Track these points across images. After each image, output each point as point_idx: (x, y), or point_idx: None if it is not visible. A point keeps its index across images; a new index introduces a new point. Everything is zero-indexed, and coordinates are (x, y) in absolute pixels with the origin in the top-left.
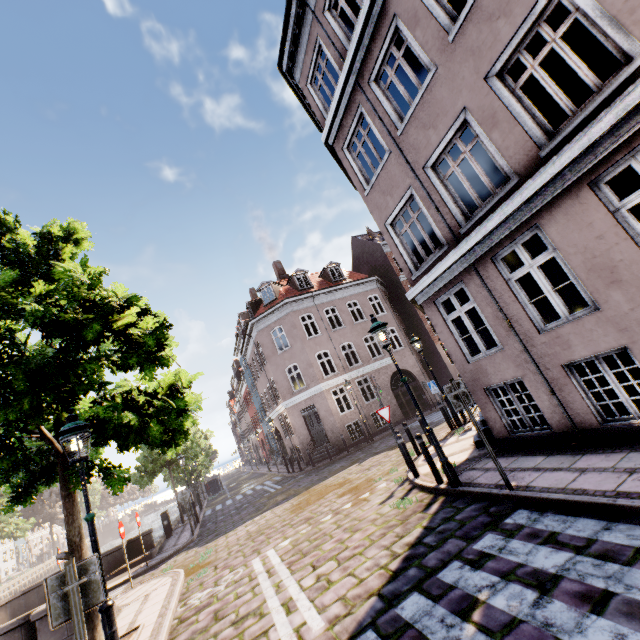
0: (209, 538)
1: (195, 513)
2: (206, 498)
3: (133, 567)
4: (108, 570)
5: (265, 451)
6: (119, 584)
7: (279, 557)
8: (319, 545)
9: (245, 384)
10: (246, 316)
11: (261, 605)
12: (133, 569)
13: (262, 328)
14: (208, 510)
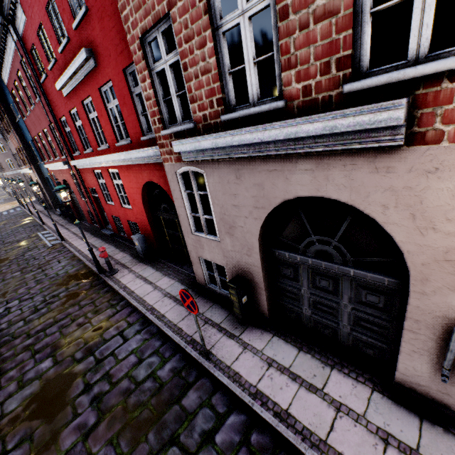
0: None
1: None
2: None
3: None
4: None
5: None
6: None
7: None
8: None
9: None
10: None
11: None
12: None
13: None
14: None
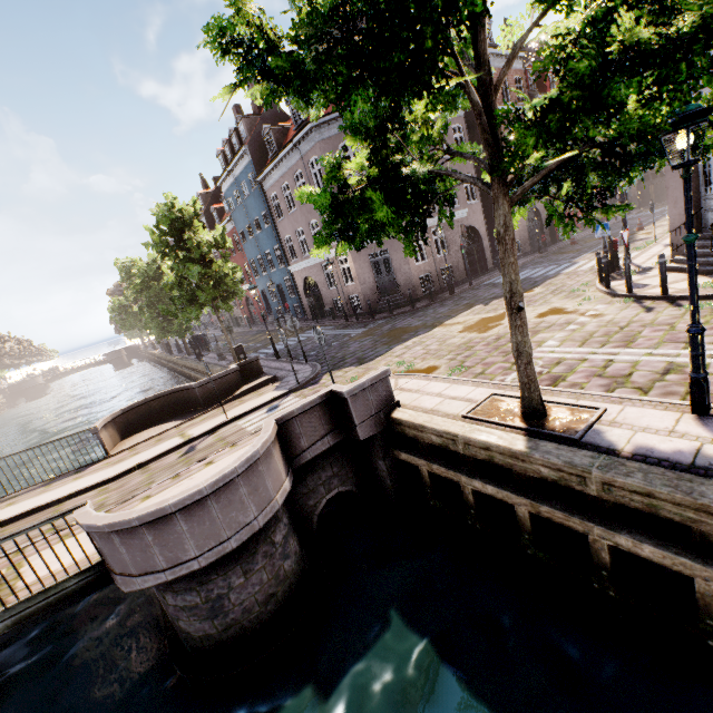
0: (353, 361)
1: (275, 349)
2: (204, 351)
3: (259, 388)
4: (226, 392)
5: (249, 311)
6: (278, 397)
7: (580, 348)
8: (632, 336)
9: (230, 227)
10: (251, 123)
11: (673, 363)
12: (266, 389)
13: (327, 137)
14: (250, 355)
